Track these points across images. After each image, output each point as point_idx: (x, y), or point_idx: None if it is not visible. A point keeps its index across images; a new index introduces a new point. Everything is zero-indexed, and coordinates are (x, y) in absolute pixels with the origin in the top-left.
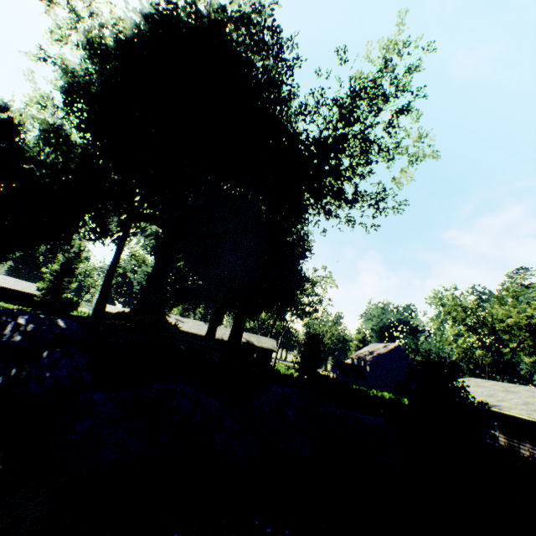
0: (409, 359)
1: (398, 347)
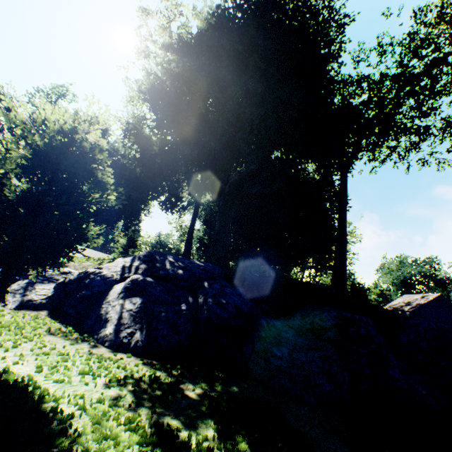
0: None
1: (440, 297)
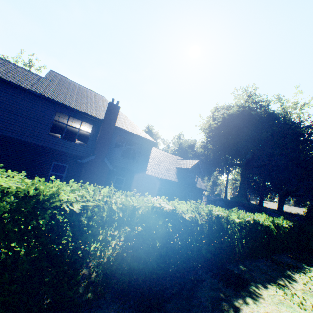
0: None
1: None
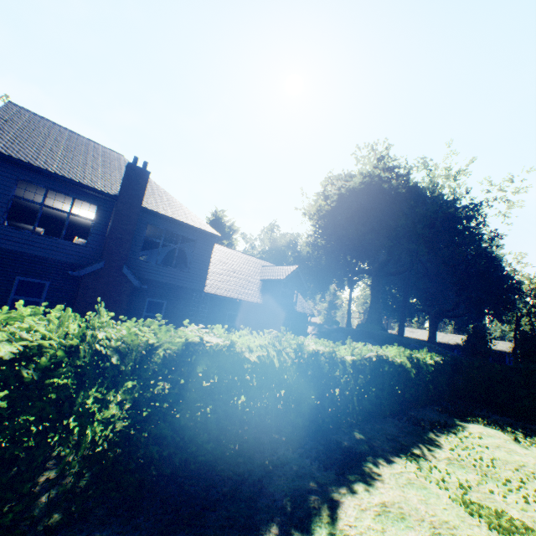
0: None
1: None
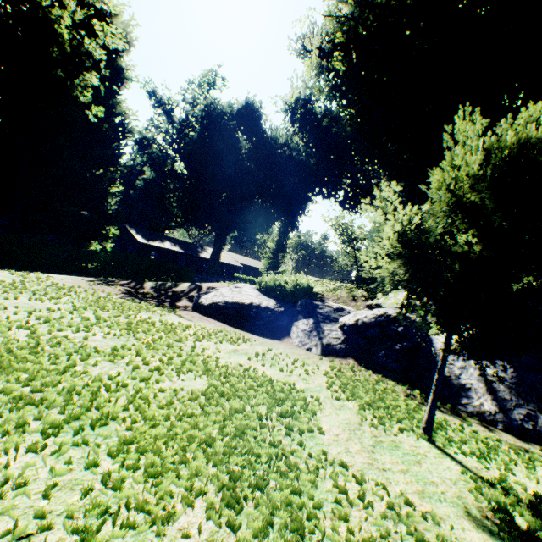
0: None
1: None
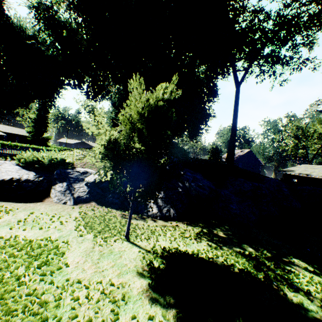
0: (255, 157)
1: (249, 151)
